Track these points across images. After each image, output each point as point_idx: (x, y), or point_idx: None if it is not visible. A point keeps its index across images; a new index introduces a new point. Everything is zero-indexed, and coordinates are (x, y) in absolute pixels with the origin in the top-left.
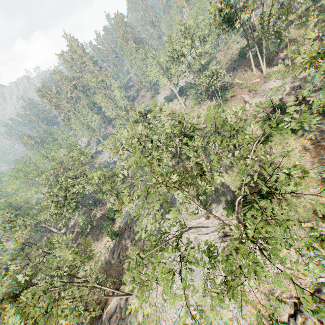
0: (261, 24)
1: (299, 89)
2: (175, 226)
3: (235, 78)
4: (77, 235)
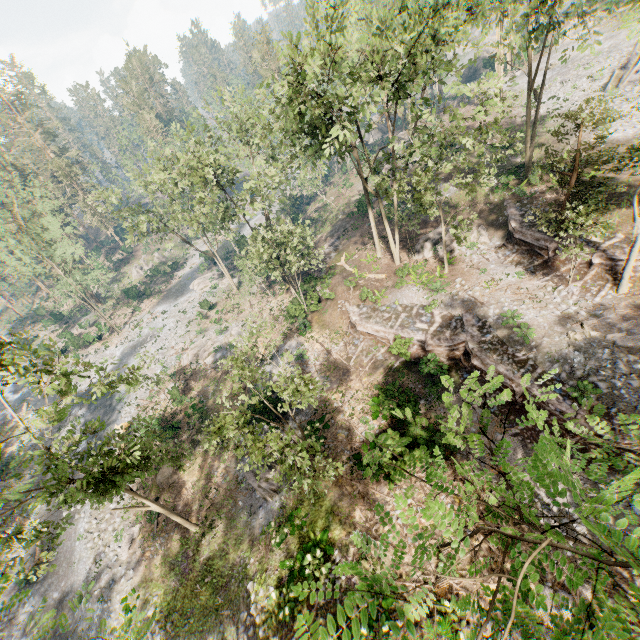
0: (390, 162)
1: (461, 328)
2: None
3: (341, 256)
4: None
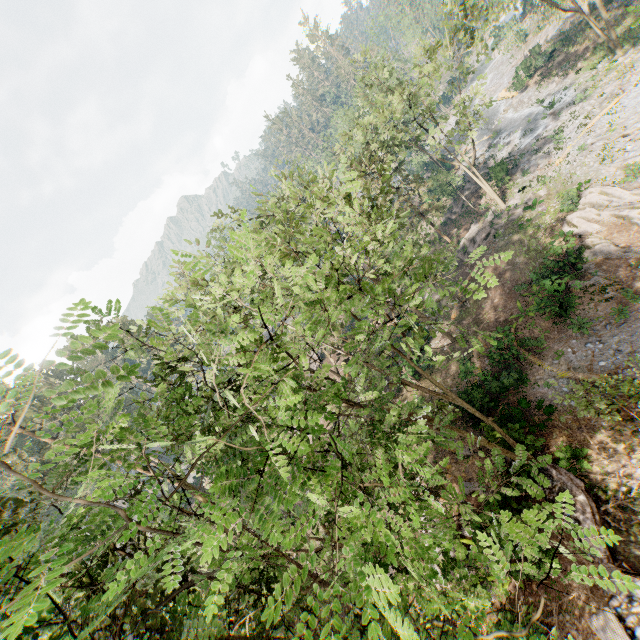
0: None
1: None
2: (569, 109)
3: None
4: None
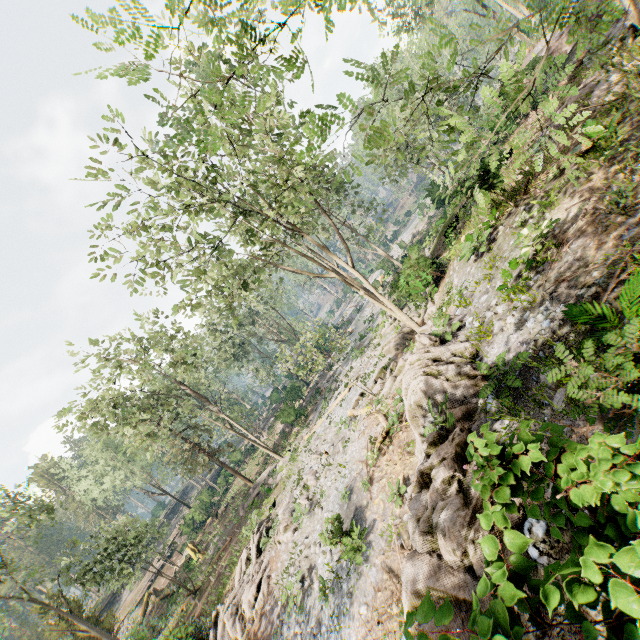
0: None
1: None
2: (357, 356)
3: None
4: (272, 415)
